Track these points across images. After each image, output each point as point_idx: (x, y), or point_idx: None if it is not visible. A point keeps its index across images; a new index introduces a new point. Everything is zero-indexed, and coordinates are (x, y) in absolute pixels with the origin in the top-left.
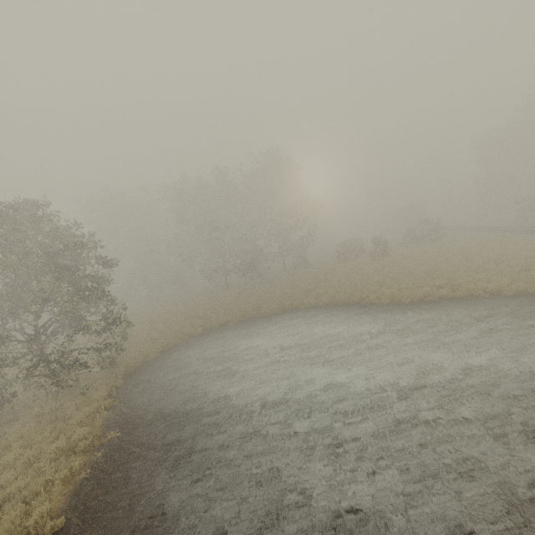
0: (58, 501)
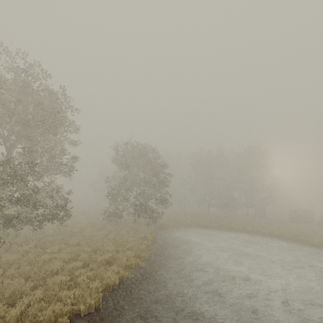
0: (144, 250)
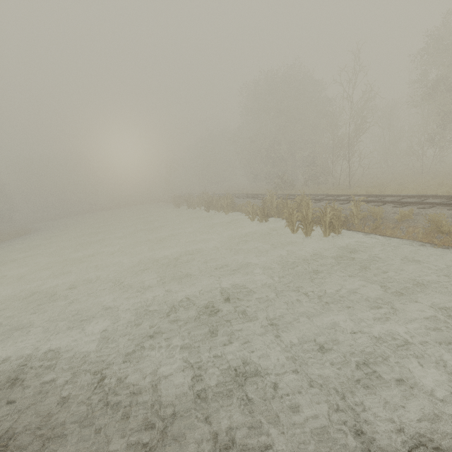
0: None
